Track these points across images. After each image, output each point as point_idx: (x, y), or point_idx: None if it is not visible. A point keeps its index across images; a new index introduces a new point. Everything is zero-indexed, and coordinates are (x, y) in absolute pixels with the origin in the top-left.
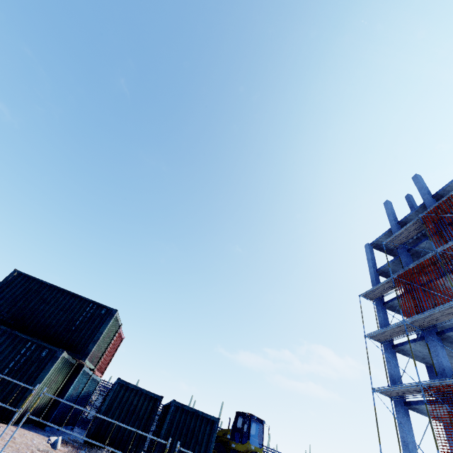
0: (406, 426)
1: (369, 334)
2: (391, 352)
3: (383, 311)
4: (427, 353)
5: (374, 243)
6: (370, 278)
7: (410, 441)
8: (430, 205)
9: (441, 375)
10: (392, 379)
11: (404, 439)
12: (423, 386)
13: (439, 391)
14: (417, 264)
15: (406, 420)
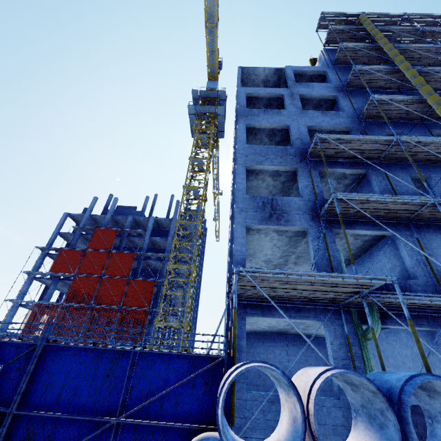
0: (13, 314)
1: (25, 271)
2: (31, 280)
3: (44, 258)
4: (50, 283)
5: (71, 215)
6: (52, 235)
7: (10, 320)
8: (107, 220)
9: (47, 297)
10: (21, 293)
11: (7, 320)
12: (34, 302)
13: (39, 306)
14: (76, 250)
15: (15, 312)
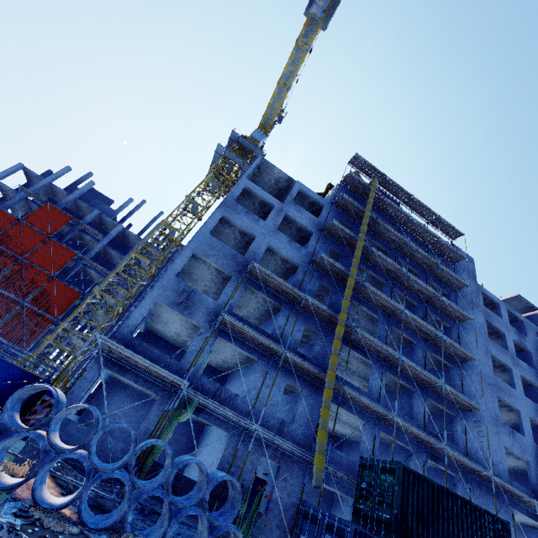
0: None
1: None
2: None
3: None
4: None
5: (27, 169)
6: None
7: None
8: (67, 200)
9: None
10: None
11: None
12: None
13: None
14: (8, 213)
15: None
